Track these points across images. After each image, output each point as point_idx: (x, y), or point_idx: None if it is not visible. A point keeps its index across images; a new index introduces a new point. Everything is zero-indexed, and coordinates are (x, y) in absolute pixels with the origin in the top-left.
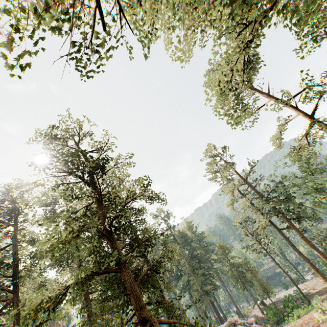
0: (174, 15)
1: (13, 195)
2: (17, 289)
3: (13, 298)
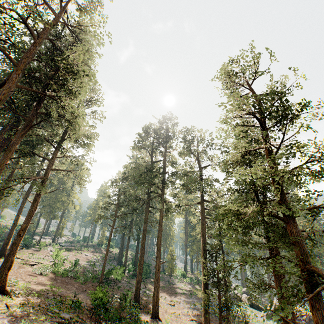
0: None
1: (166, 127)
2: (163, 190)
3: (161, 194)
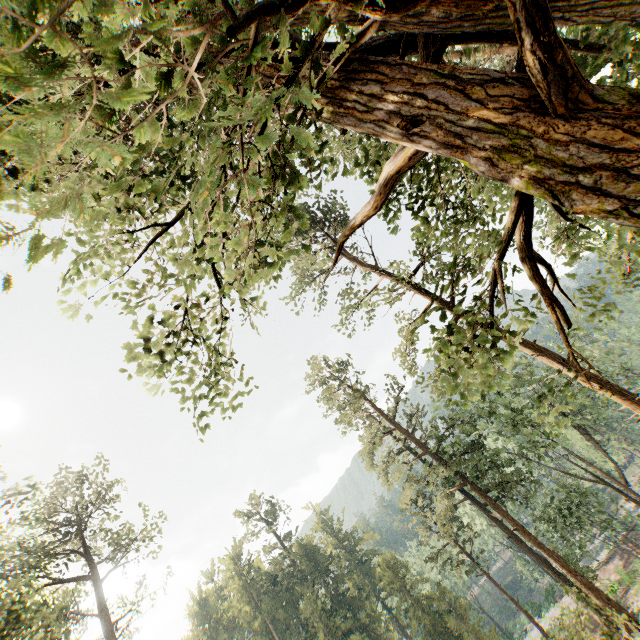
0: None
1: None
2: None
3: None
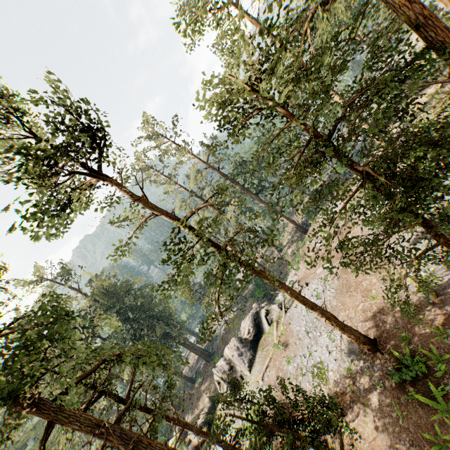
0: None
1: None
2: None
3: None
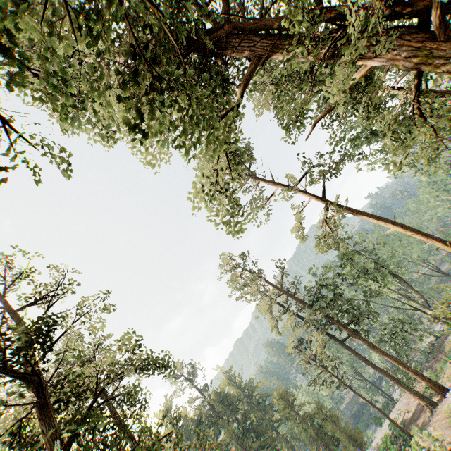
0: (99, 120)
1: None
2: None
3: None
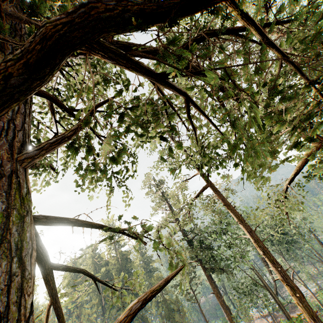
0: None
1: None
2: None
3: None
